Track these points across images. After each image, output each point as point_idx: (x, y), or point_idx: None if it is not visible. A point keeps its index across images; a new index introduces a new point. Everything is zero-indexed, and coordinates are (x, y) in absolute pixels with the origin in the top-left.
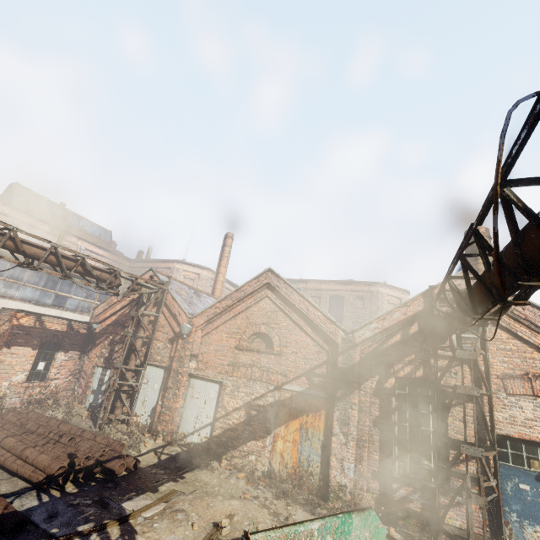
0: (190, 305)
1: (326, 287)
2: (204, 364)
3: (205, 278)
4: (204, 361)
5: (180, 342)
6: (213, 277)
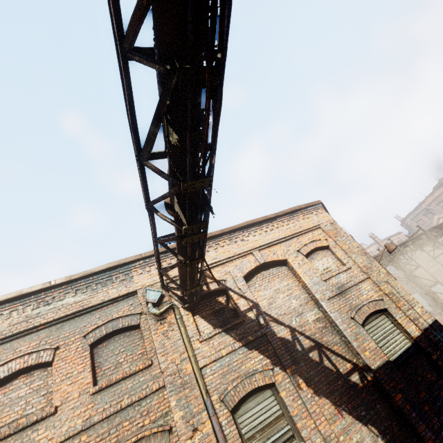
0: (397, 271)
1: (437, 193)
2: (424, 281)
3: (375, 250)
4: (424, 280)
5: (410, 282)
6: (376, 246)
